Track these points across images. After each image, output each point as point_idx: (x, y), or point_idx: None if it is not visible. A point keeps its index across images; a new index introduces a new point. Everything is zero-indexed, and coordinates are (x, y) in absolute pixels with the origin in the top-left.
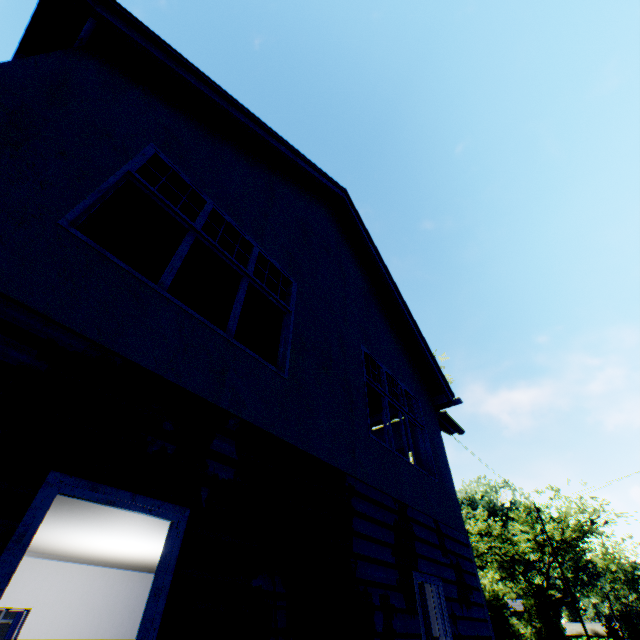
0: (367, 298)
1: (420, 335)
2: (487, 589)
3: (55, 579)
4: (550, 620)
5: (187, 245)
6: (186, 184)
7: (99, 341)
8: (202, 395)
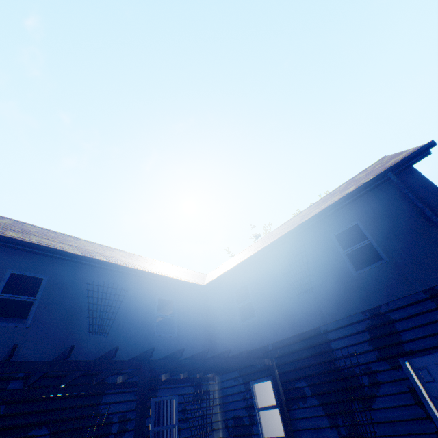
0: None
1: None
2: None
3: None
4: None
5: None
6: None
7: None
8: None
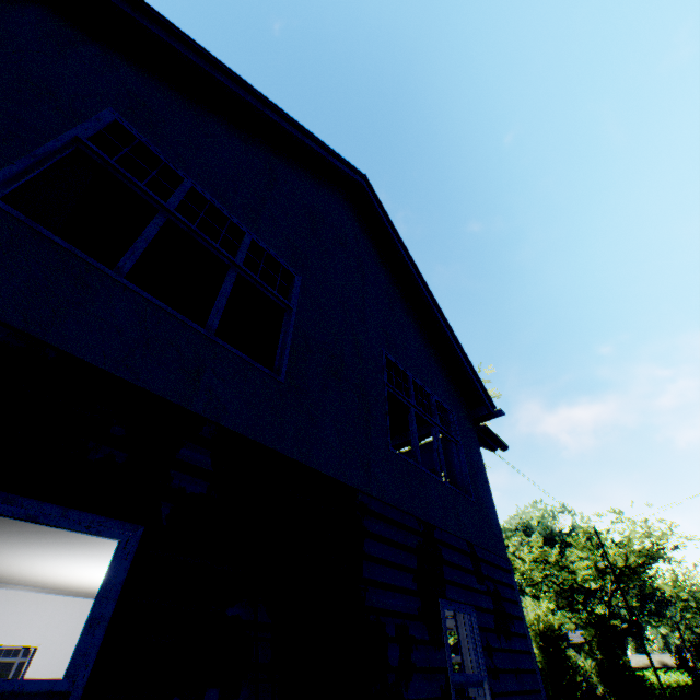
0: (392, 299)
1: (455, 340)
2: (541, 620)
3: (63, 615)
4: (612, 652)
5: (155, 227)
6: (157, 158)
7: (24, 329)
8: (168, 397)
